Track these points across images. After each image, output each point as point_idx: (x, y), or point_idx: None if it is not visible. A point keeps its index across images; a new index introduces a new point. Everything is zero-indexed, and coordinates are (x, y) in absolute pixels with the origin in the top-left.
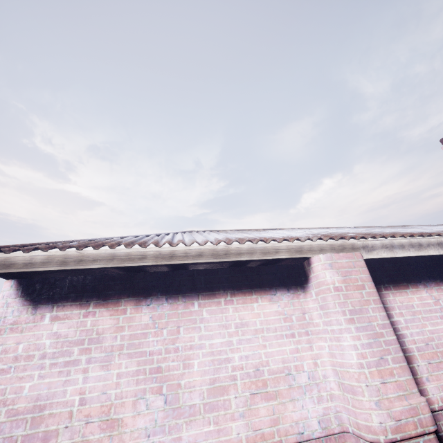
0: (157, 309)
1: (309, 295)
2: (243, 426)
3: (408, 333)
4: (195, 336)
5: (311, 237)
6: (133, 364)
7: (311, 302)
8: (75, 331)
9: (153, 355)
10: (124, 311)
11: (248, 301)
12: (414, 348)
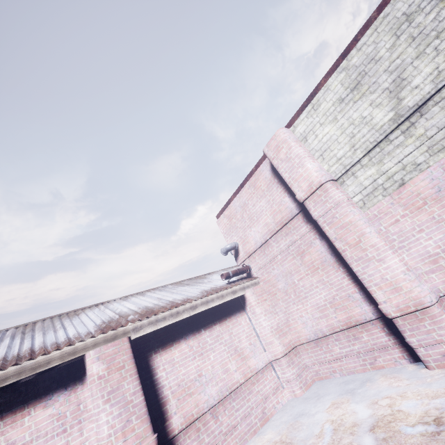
0: None
1: (86, 386)
2: None
3: (167, 382)
4: None
5: (87, 335)
6: None
7: (87, 391)
8: None
9: None
10: None
11: (18, 418)
12: (169, 393)
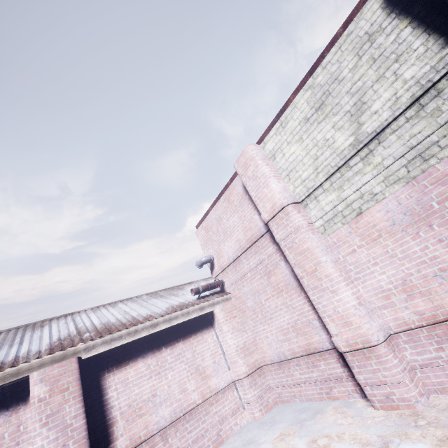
0: None
1: (29, 406)
2: None
3: (117, 403)
4: None
5: (34, 356)
6: None
7: (30, 412)
8: None
9: None
10: None
11: None
12: (118, 414)
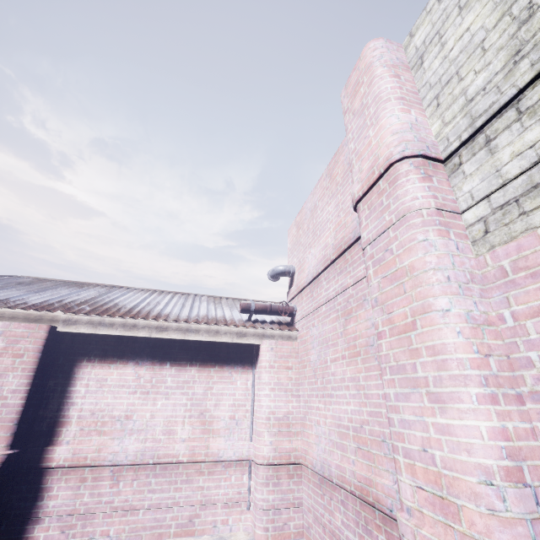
0: None
1: None
2: None
3: (80, 402)
4: None
5: (12, 304)
6: None
7: None
8: None
9: None
10: None
11: None
12: (76, 415)
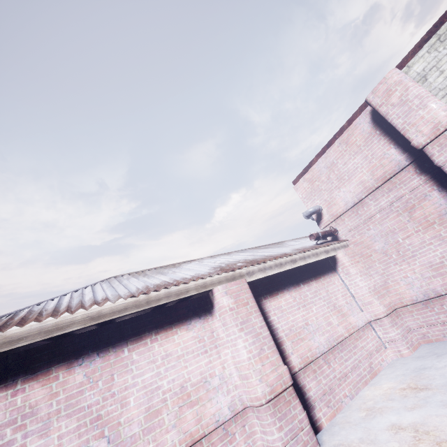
0: (90, 365)
1: (215, 318)
2: (175, 434)
3: (279, 326)
4: (128, 378)
5: (211, 274)
6: (73, 422)
7: (217, 322)
8: (5, 414)
9: (91, 407)
10: (57, 378)
11: (169, 335)
12: (283, 335)
